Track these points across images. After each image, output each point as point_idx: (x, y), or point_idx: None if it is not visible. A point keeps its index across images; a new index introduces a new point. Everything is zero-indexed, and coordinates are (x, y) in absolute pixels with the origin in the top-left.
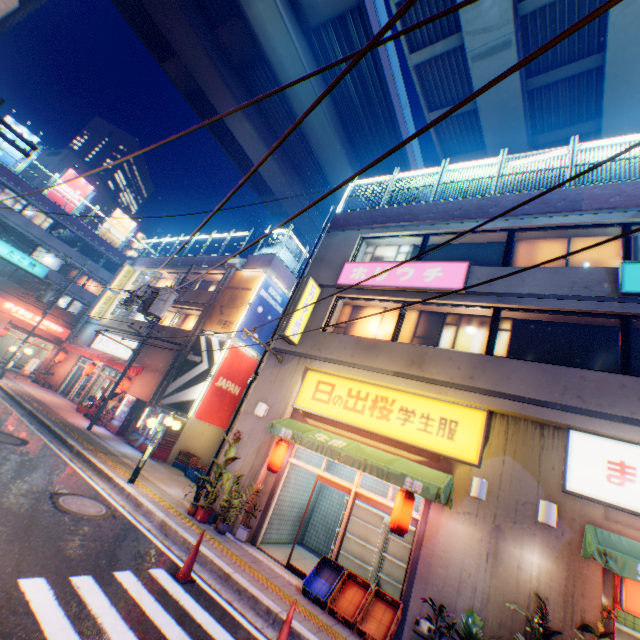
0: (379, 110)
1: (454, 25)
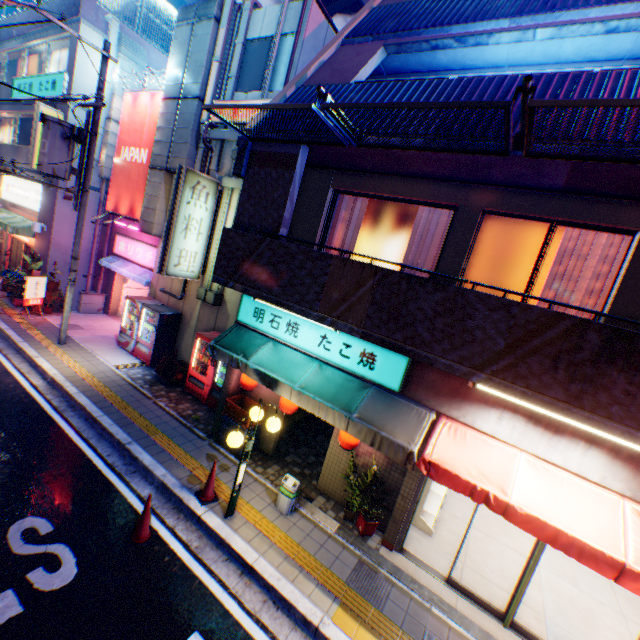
0: None
1: None
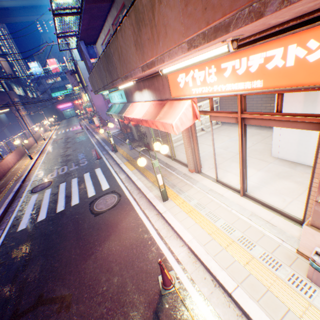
0: None
1: None
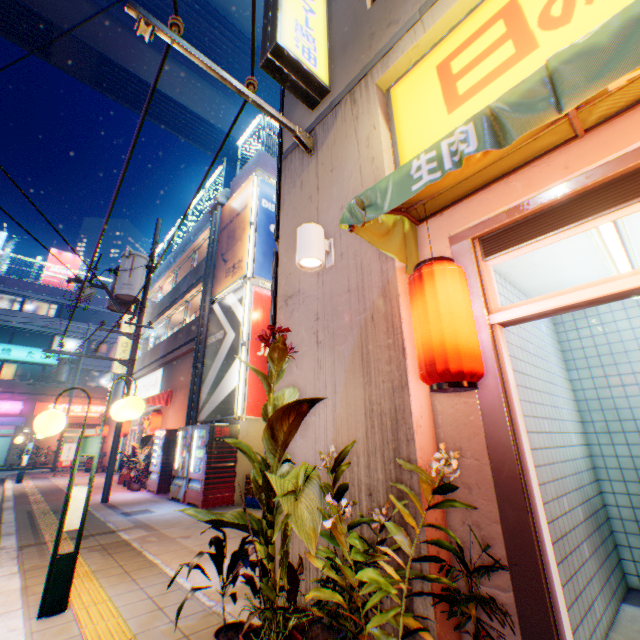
0: None
1: None
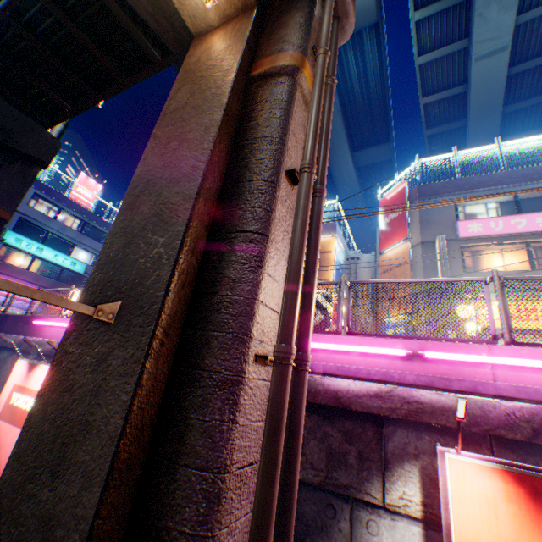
0: (375, 98)
1: (457, 35)
